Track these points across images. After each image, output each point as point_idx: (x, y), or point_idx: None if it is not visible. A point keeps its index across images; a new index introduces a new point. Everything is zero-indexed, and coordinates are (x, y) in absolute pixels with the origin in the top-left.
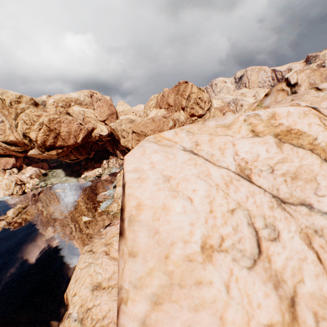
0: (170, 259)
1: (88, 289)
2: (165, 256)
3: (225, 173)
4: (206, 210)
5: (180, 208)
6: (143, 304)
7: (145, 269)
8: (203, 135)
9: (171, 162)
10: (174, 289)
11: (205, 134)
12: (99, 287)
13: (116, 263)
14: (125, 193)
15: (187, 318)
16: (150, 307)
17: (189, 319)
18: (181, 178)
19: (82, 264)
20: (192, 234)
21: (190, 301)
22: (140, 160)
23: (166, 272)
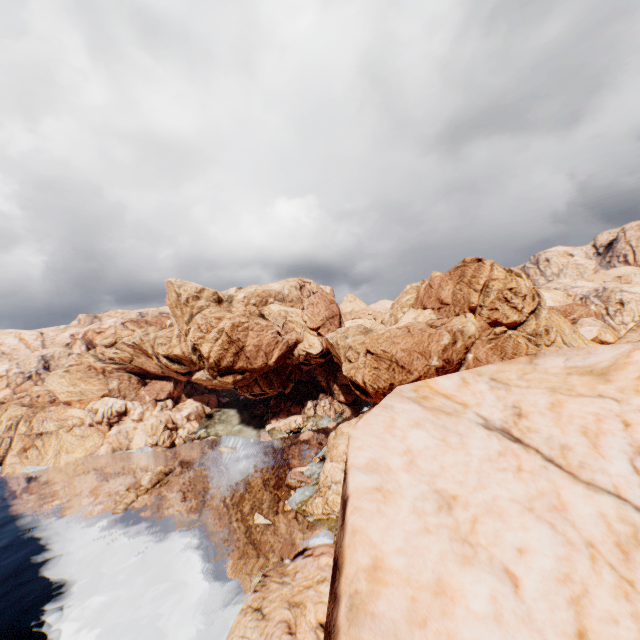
0: None
1: None
2: None
3: (610, 509)
4: (565, 627)
5: (483, 600)
6: None
7: None
8: (532, 391)
9: (455, 456)
10: None
11: (537, 388)
12: None
13: None
14: (346, 522)
15: None
16: None
17: None
18: (482, 504)
19: (236, 639)
20: None
21: None
22: (382, 442)
23: None
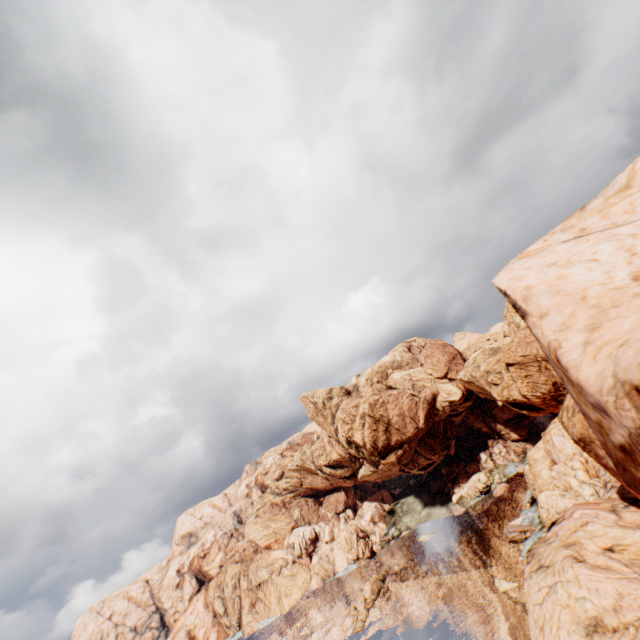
0: (588, 297)
1: (577, 636)
2: (581, 299)
3: None
4: (624, 257)
5: (581, 270)
6: (578, 336)
7: (563, 316)
8: (587, 220)
9: (551, 256)
10: (608, 312)
11: (590, 217)
12: (600, 628)
13: (613, 576)
14: (508, 295)
15: (636, 317)
16: (588, 334)
17: (638, 316)
18: (570, 256)
19: (534, 595)
20: (611, 278)
21: (635, 309)
22: (510, 274)
23: (589, 307)
